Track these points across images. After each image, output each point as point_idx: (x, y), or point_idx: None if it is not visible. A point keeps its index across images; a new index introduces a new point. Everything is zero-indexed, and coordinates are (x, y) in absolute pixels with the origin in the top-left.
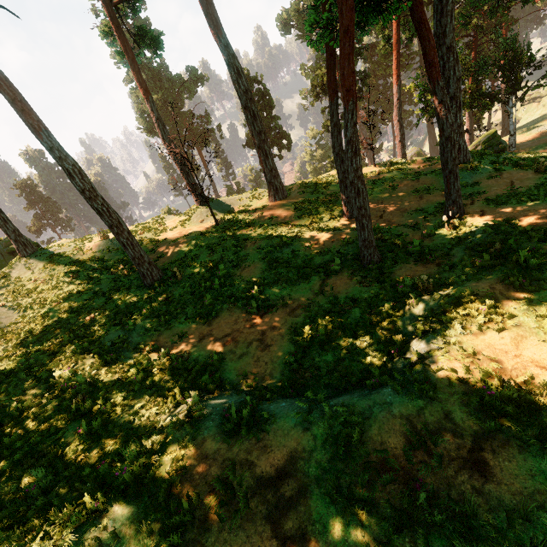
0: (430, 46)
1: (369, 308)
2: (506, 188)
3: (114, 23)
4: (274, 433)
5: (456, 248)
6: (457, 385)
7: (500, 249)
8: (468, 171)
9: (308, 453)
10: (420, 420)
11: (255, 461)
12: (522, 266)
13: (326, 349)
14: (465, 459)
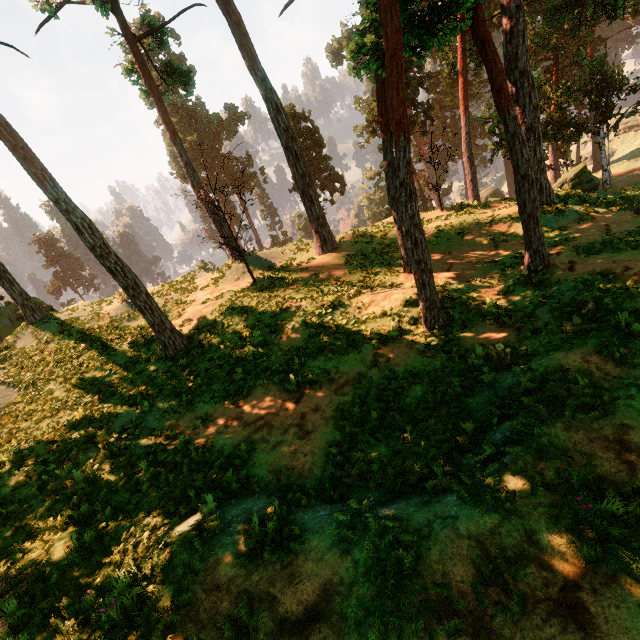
0: (497, 70)
1: (433, 384)
2: (600, 233)
3: (137, 59)
4: (305, 556)
5: (540, 308)
6: (543, 494)
7: (594, 309)
8: (553, 214)
9: (347, 586)
10: (495, 543)
11: (279, 596)
12: (624, 332)
13: (379, 438)
14: (556, 601)
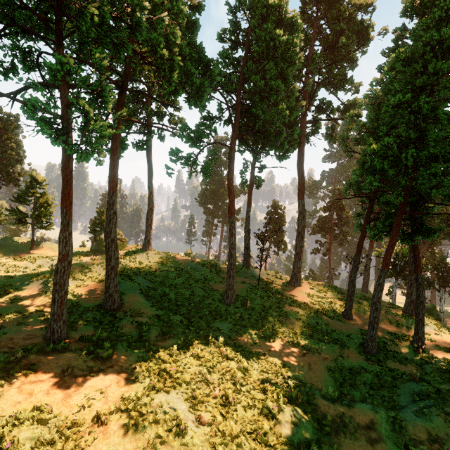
0: (418, 259)
1: (377, 376)
2: (448, 344)
3: (252, 173)
4: (357, 408)
5: (425, 365)
6: (449, 424)
7: None
8: None
9: (380, 423)
10: (433, 431)
11: (353, 416)
12: None
13: (355, 388)
14: None
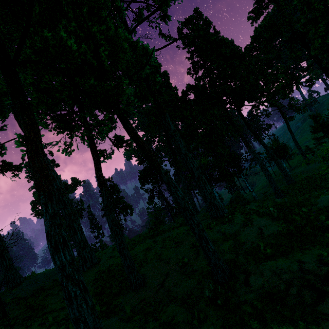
0: (146, 150)
1: None
2: (258, 236)
3: None
4: None
5: None
6: None
7: None
8: (227, 223)
9: None
10: None
11: None
12: None
13: None
14: None
